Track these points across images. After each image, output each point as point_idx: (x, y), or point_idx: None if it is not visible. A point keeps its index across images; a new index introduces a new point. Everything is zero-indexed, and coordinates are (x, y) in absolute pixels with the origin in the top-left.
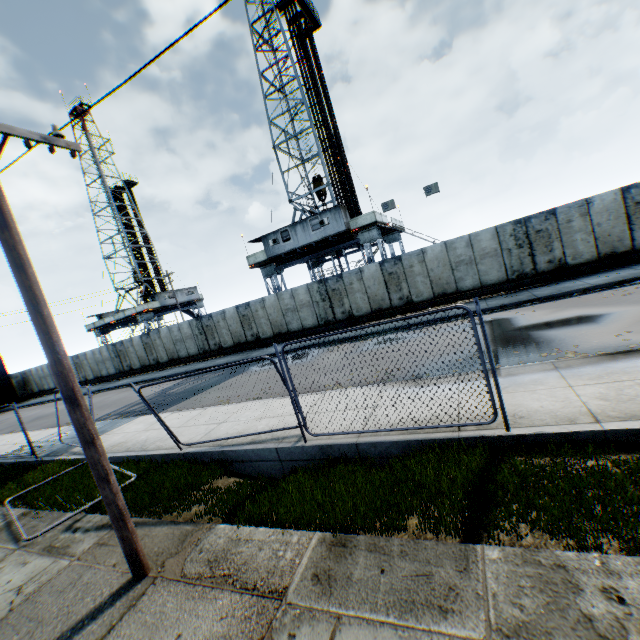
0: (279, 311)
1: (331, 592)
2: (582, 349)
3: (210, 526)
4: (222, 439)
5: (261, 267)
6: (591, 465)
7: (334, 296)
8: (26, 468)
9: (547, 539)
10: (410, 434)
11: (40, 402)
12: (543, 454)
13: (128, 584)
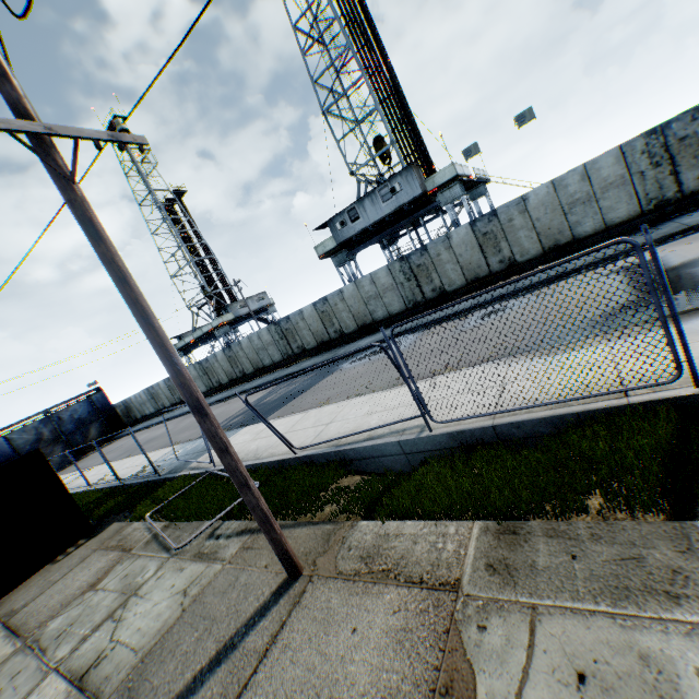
0: (360, 301)
1: (515, 582)
2: None
3: (351, 524)
4: (336, 439)
5: (331, 256)
6: None
7: (420, 273)
8: (153, 486)
9: None
10: (560, 408)
11: (145, 427)
12: None
13: (285, 583)
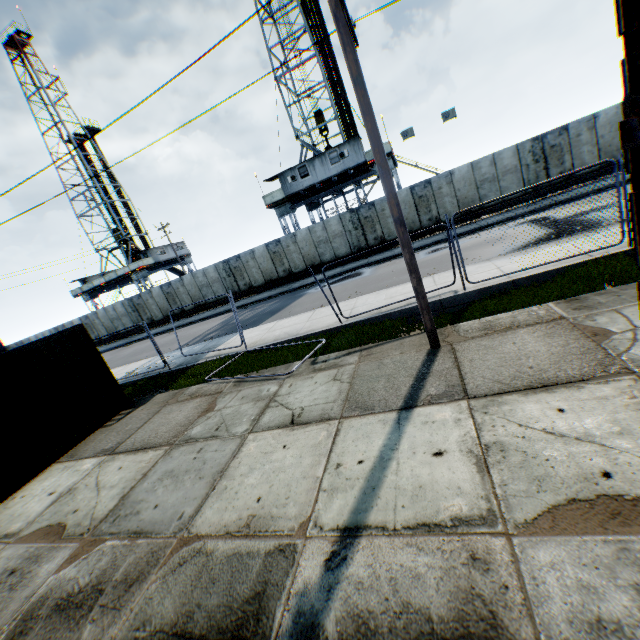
0: (311, 244)
1: (595, 308)
2: None
3: (453, 326)
4: (381, 307)
5: (275, 207)
6: None
7: (366, 224)
8: (170, 374)
9: None
10: (553, 266)
11: None
12: None
13: (432, 351)
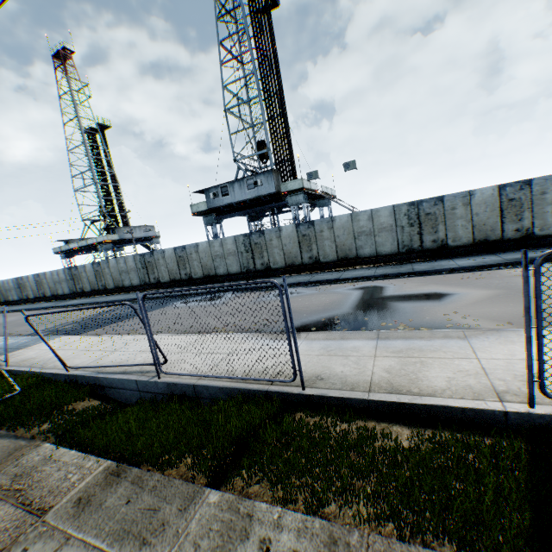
0: (209, 256)
1: (80, 515)
2: (413, 323)
3: (39, 444)
4: (100, 366)
5: (203, 215)
6: (336, 429)
7: (256, 249)
8: None
9: (268, 489)
10: (236, 382)
11: (2, 311)
12: (318, 414)
13: None
